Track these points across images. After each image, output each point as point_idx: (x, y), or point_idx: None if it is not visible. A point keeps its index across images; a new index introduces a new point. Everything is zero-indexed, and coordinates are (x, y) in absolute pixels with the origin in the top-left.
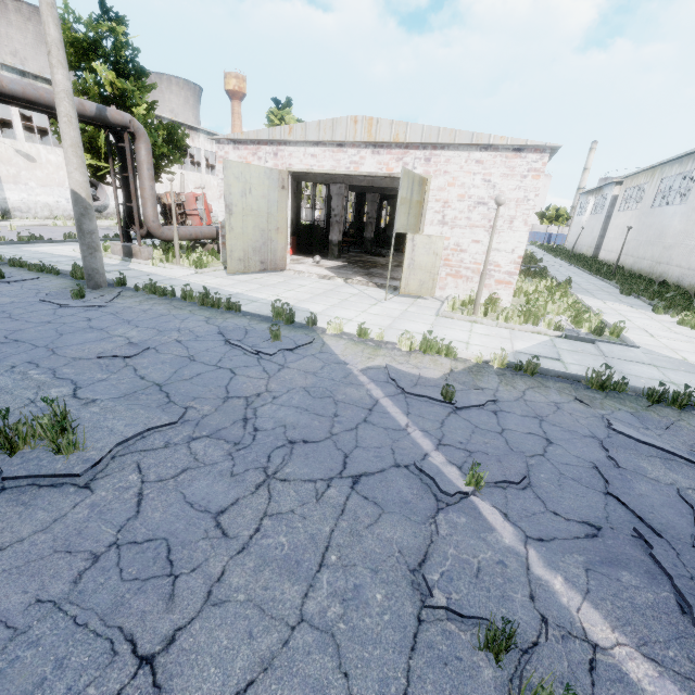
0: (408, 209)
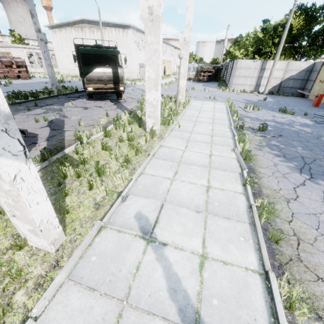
0: None
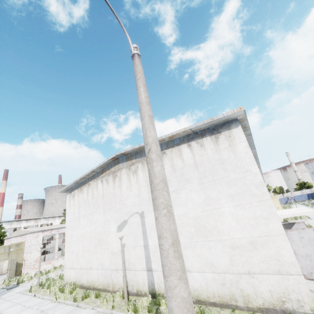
0: (8, 253)
